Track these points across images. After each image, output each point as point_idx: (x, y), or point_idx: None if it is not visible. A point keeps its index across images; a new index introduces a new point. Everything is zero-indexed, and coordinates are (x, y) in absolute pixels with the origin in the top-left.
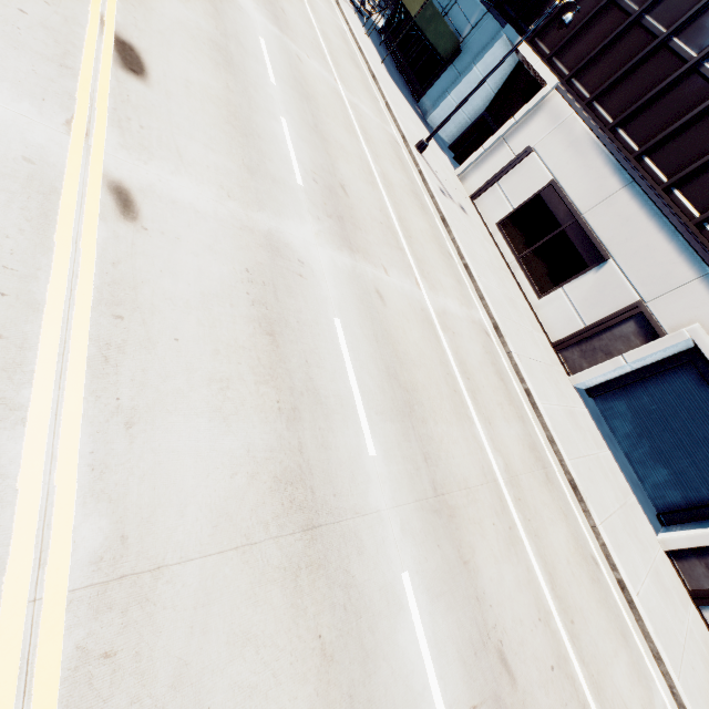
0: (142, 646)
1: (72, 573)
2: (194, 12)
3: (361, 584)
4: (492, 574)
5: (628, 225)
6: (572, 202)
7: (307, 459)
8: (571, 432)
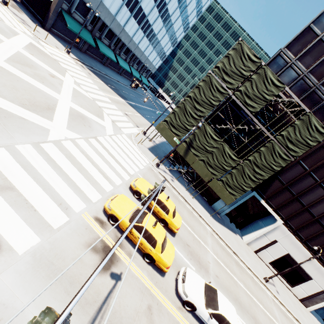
0: None
1: None
2: None
3: None
4: None
5: (316, 270)
6: (296, 261)
7: None
8: None
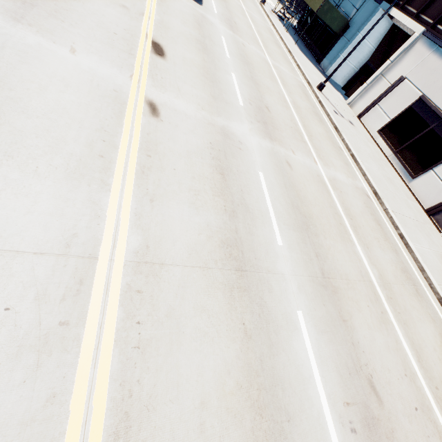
0: (154, 293)
1: (126, 254)
2: (188, 28)
3: (270, 307)
4: (365, 334)
5: None
6: (438, 108)
7: (240, 237)
8: (440, 268)
